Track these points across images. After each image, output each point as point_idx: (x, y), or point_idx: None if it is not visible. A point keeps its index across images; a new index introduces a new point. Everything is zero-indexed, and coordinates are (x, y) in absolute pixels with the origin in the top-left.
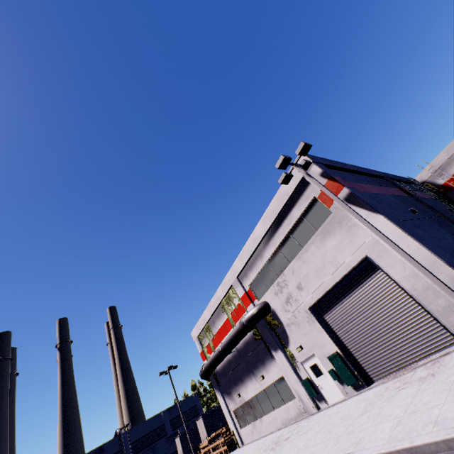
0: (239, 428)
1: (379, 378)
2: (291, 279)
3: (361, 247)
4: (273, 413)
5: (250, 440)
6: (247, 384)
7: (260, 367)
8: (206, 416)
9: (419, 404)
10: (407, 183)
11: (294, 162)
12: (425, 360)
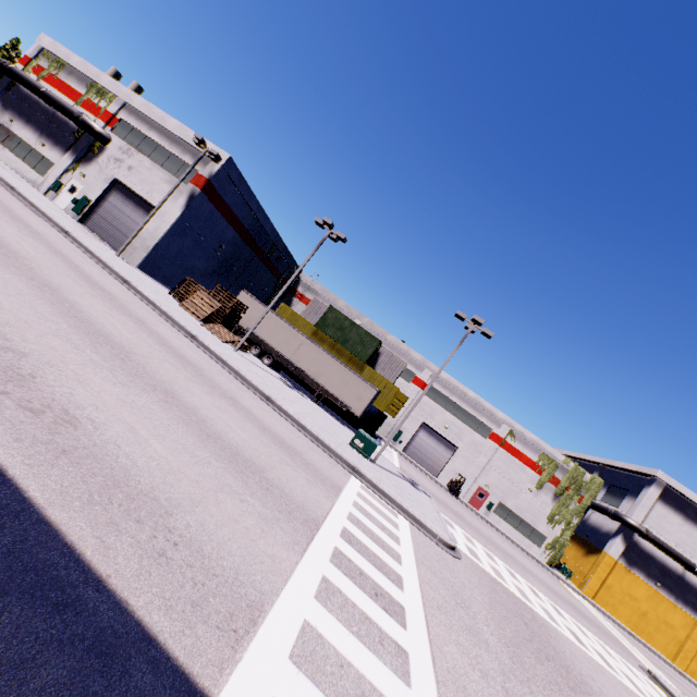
0: None
1: (87, 227)
2: (135, 161)
3: (164, 206)
4: (19, 160)
5: None
6: (29, 130)
7: (52, 142)
8: None
9: (63, 220)
10: (288, 263)
11: (208, 150)
12: (106, 244)
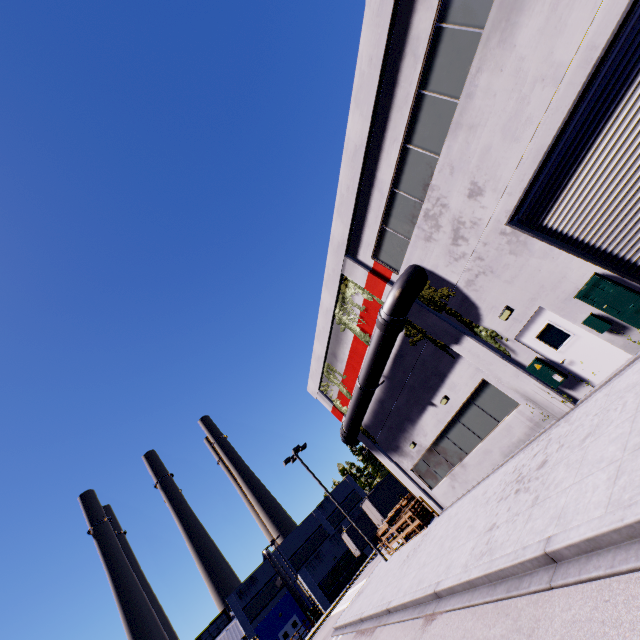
0: (428, 489)
1: None
2: (451, 188)
3: None
4: (481, 446)
5: (453, 500)
6: (422, 421)
7: (436, 384)
8: (372, 494)
9: None
10: None
11: None
12: None
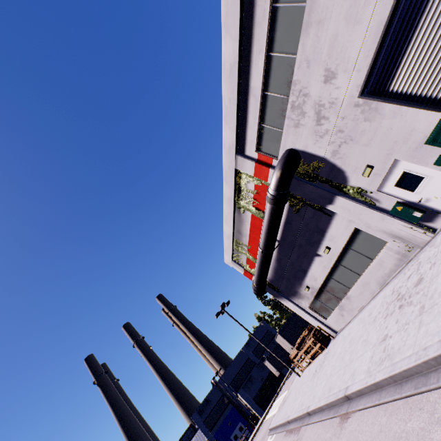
0: (323, 320)
1: None
2: (309, 79)
3: None
4: (360, 280)
5: (343, 325)
6: (312, 269)
7: (319, 239)
8: (282, 330)
9: None
10: None
11: None
12: None
